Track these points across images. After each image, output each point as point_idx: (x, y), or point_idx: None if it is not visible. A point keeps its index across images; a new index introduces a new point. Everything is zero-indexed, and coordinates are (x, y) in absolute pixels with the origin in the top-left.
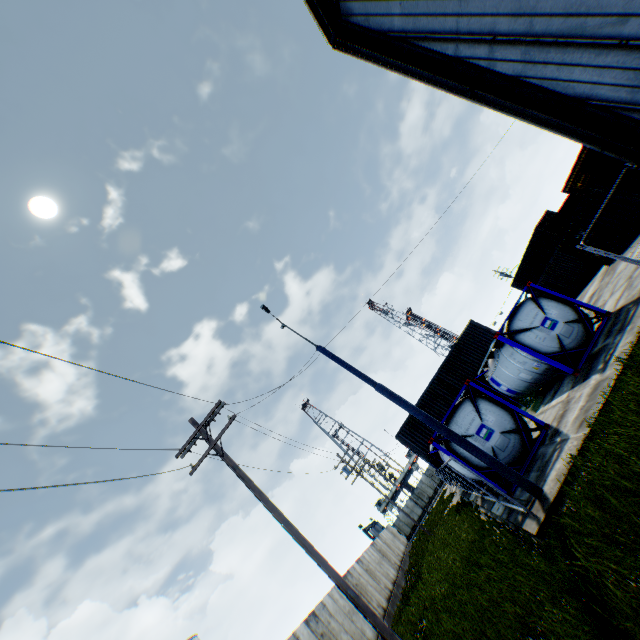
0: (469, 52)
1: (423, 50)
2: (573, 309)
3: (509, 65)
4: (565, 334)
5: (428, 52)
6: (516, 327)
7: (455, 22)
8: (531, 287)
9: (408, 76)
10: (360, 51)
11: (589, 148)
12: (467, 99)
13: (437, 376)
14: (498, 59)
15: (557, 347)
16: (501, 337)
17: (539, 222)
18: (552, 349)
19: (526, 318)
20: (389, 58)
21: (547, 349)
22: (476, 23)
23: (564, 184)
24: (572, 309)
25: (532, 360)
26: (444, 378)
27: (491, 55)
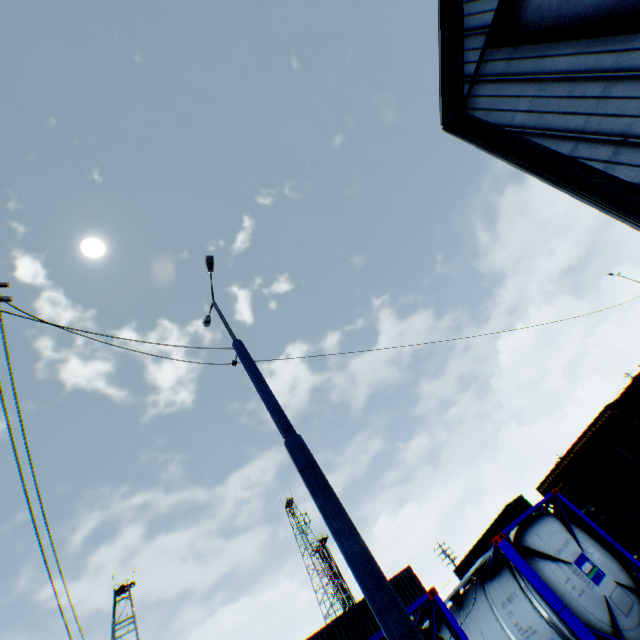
0: (587, 152)
1: (536, 143)
2: (626, 569)
3: (632, 170)
4: (620, 604)
5: (540, 145)
6: (532, 544)
7: (583, 120)
8: (558, 498)
9: (509, 162)
10: (468, 137)
11: (573, 457)
12: (569, 193)
13: (332, 626)
14: (620, 162)
15: (606, 622)
16: (507, 544)
17: (511, 502)
18: (597, 621)
19: (550, 538)
20: (494, 148)
21: (587, 615)
22: (608, 123)
23: (540, 482)
24: (625, 568)
25: (552, 627)
26: (340, 636)
27: (613, 157)
